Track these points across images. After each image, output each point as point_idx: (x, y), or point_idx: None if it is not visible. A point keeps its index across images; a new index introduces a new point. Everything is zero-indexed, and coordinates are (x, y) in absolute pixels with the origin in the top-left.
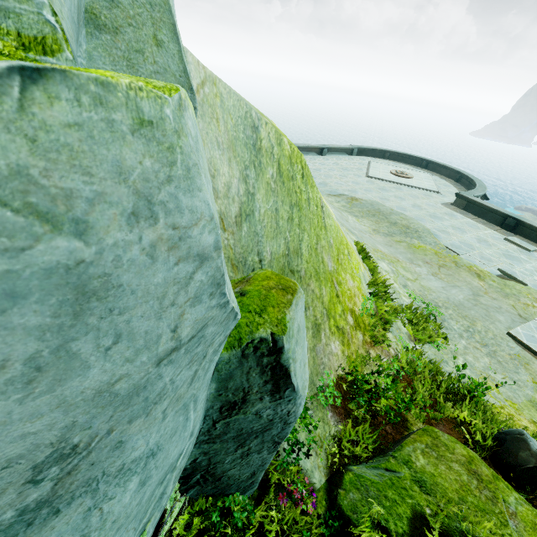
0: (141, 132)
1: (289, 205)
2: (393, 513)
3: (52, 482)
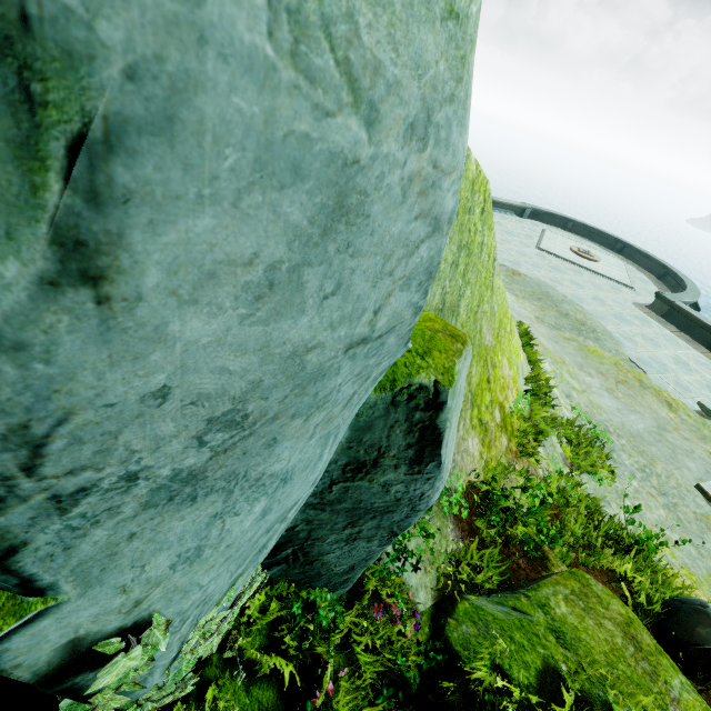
0: (447, 24)
1: (458, 246)
2: (518, 659)
3: (210, 454)
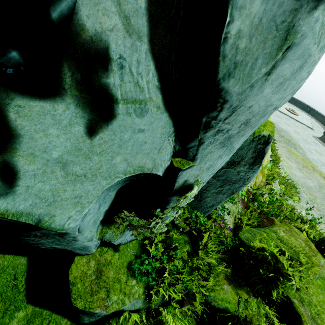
0: None
1: None
2: (267, 243)
3: (237, 131)
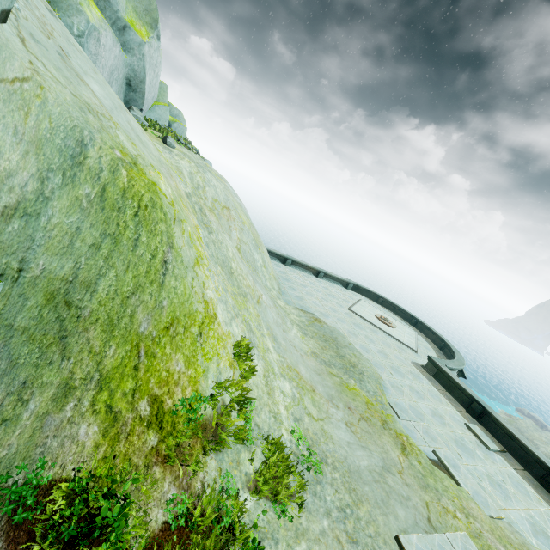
0: None
1: (101, 233)
2: None
3: None
